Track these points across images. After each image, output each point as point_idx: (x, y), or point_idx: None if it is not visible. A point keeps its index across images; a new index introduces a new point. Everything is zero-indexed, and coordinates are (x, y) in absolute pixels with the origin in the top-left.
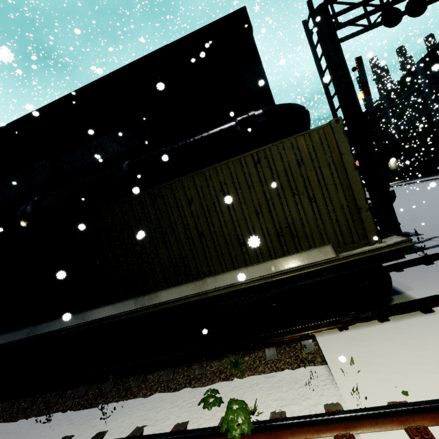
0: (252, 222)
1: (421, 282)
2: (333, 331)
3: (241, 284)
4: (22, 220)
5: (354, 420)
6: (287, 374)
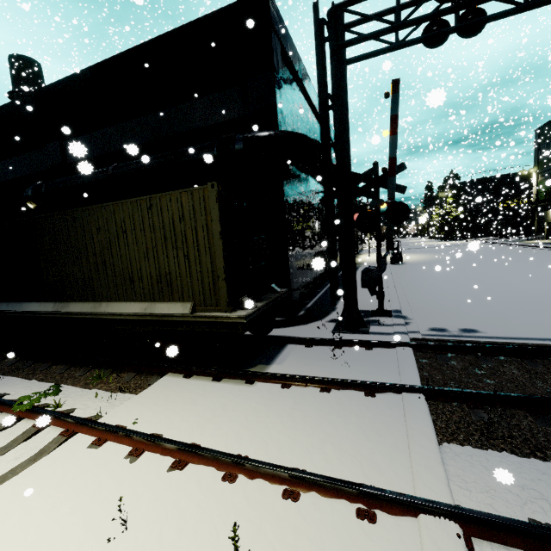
0: (141, 263)
1: (297, 361)
2: (180, 376)
3: (121, 315)
4: (27, 202)
5: (81, 424)
6: (118, 393)
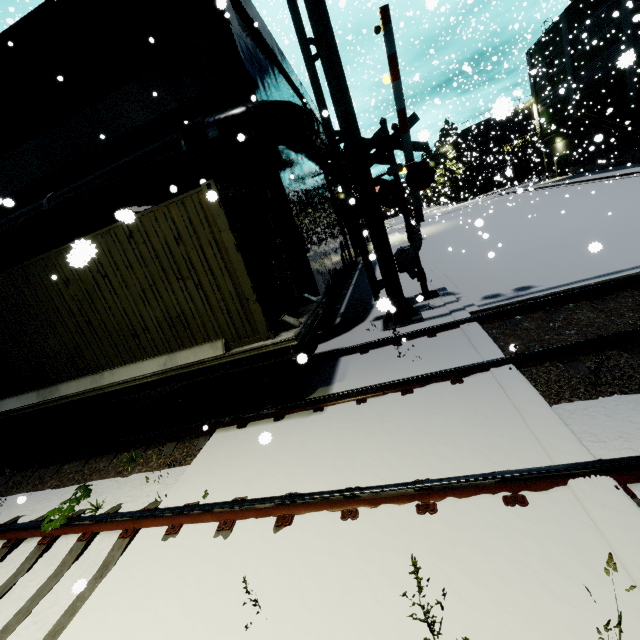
0: (140, 310)
1: (360, 372)
2: (233, 428)
3: (135, 380)
4: None
5: (141, 518)
6: (165, 470)
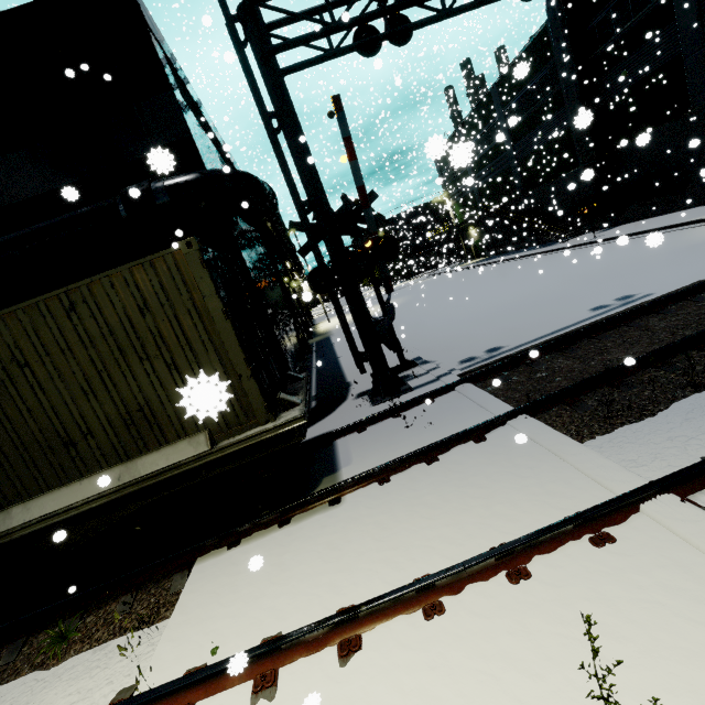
0: (81, 408)
1: (367, 451)
2: (222, 551)
3: (68, 510)
4: None
5: None
6: (126, 638)
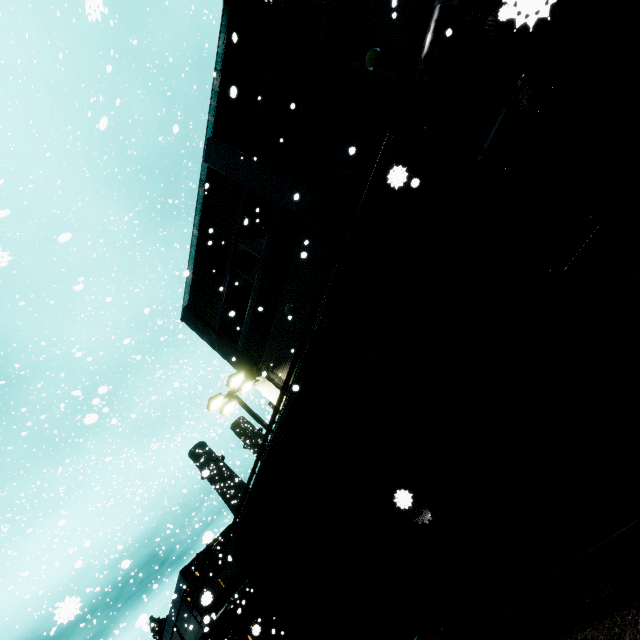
0: None
1: None
2: None
3: None
4: None
5: None
6: None
